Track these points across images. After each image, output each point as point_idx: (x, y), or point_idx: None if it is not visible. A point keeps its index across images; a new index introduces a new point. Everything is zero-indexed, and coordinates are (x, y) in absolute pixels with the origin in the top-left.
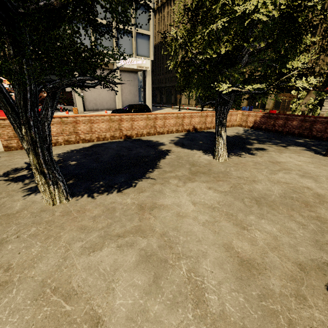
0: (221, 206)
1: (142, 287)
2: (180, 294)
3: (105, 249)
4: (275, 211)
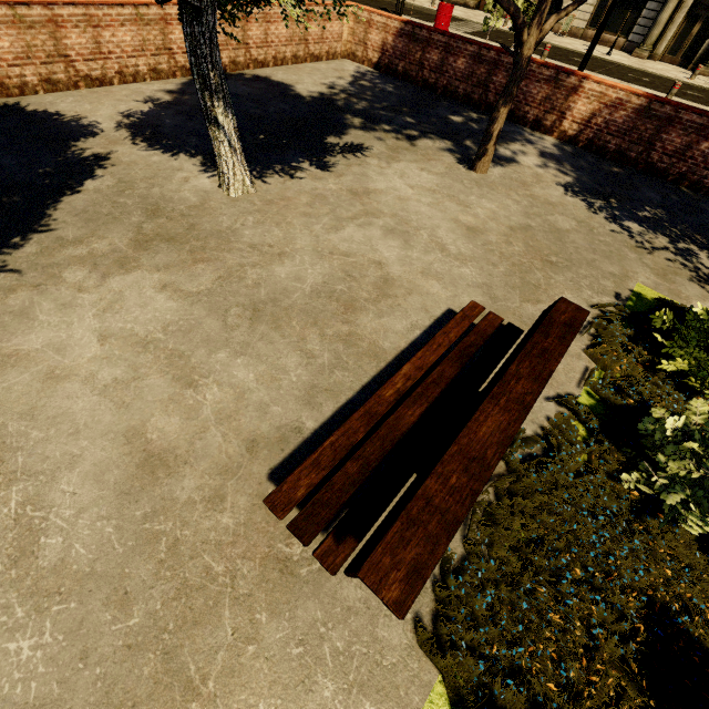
0: (167, 337)
1: None
2: None
3: None
4: (278, 334)
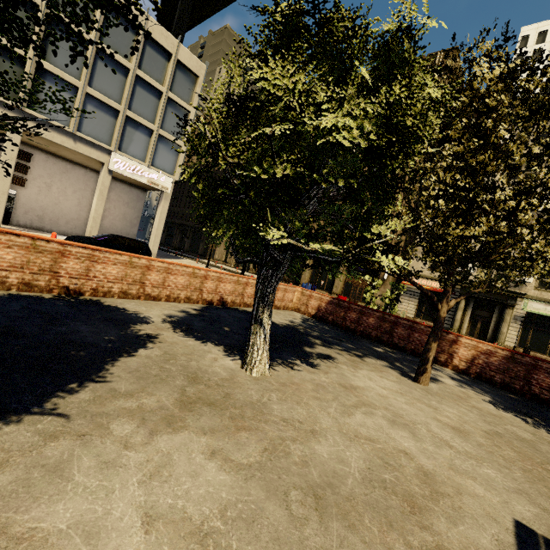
0: (227, 527)
1: None
2: None
3: None
4: (357, 537)
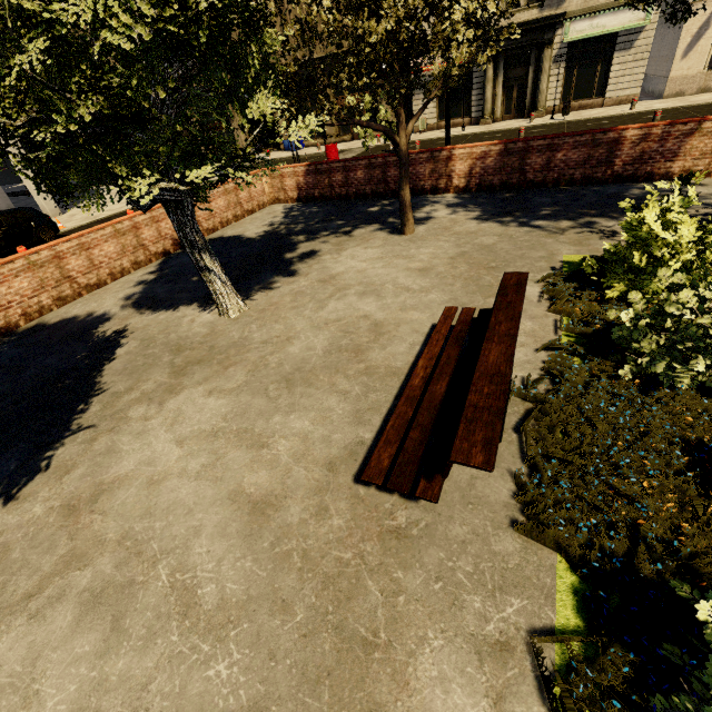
0: (229, 423)
1: (93, 652)
2: (159, 618)
3: (4, 640)
4: (312, 389)
